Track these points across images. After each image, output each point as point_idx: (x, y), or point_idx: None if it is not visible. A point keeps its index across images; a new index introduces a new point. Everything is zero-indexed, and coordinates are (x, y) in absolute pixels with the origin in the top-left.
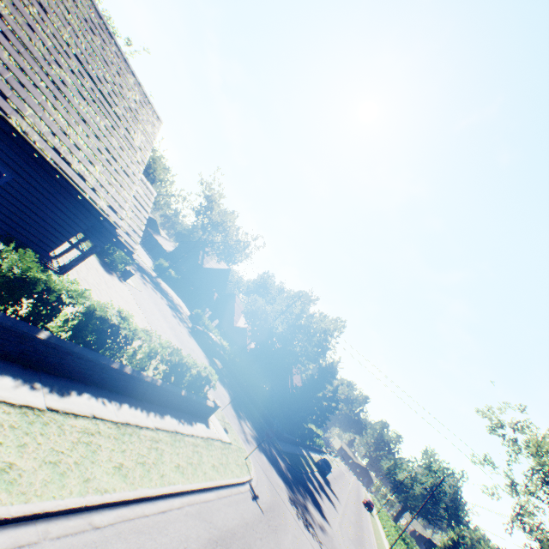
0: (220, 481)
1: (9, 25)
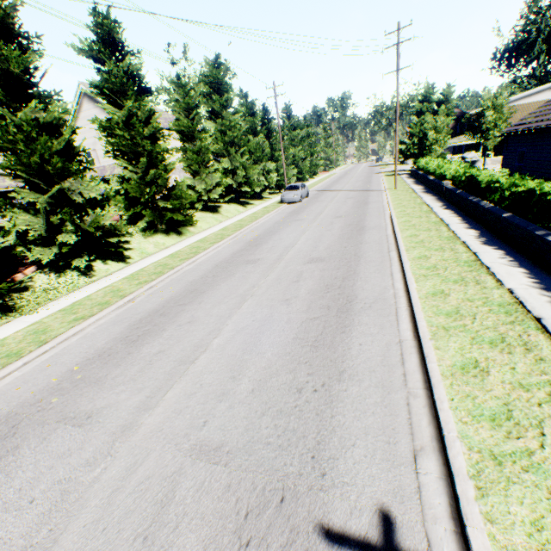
0: (432, 357)
1: None
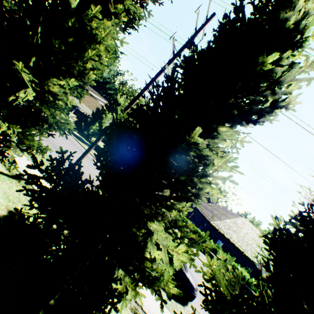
0: None
1: (246, 241)
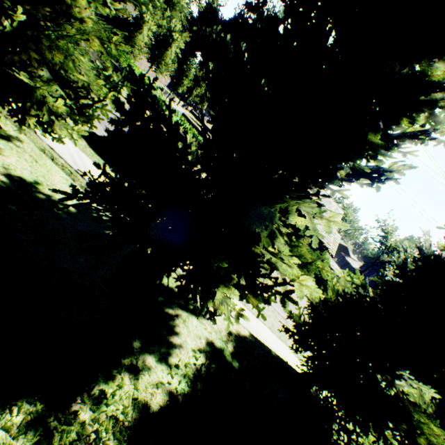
0: None
1: None
